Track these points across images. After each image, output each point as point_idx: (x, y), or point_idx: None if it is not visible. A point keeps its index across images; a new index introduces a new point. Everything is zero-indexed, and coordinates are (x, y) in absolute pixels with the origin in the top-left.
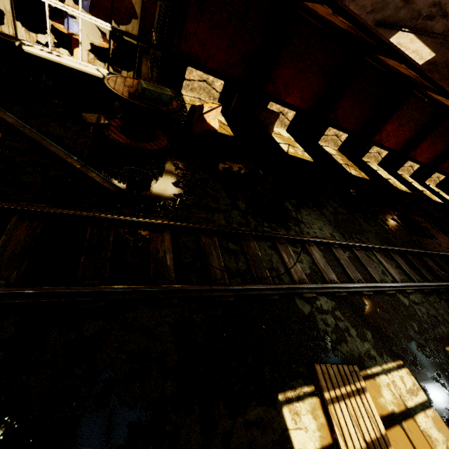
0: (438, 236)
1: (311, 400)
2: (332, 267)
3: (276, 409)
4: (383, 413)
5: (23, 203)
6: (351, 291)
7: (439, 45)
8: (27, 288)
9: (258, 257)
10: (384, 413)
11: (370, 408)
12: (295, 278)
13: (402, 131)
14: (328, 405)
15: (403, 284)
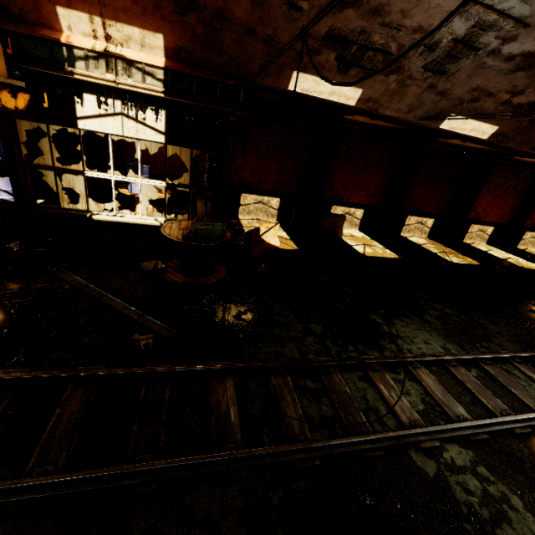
0: None
1: None
2: (456, 396)
3: None
4: None
5: (80, 368)
6: (495, 430)
7: (498, 119)
8: (74, 473)
9: (346, 394)
10: None
11: None
12: (403, 420)
13: (501, 202)
14: None
15: None
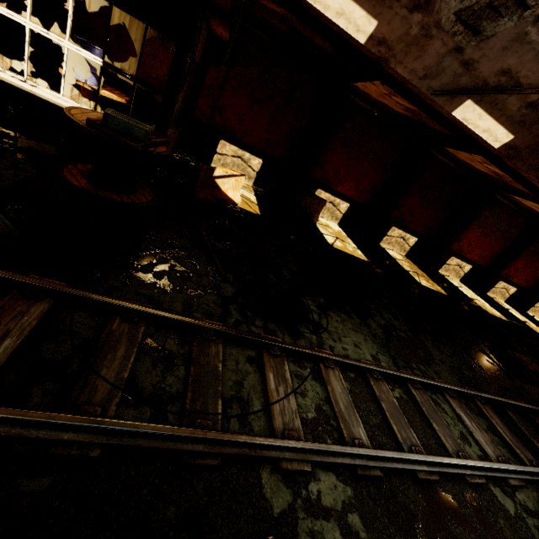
0: None
1: None
2: (364, 413)
3: None
4: None
5: None
6: (393, 468)
7: (517, 125)
8: None
9: (214, 372)
10: None
11: None
12: (276, 425)
13: (487, 242)
14: None
15: (500, 465)
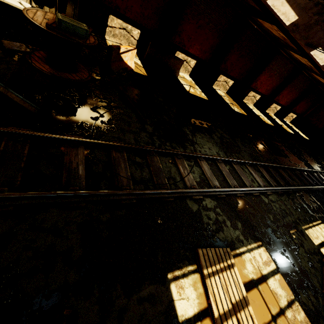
0: (289, 156)
1: (194, 276)
2: (216, 176)
3: (165, 285)
4: (245, 280)
5: None
6: (229, 194)
7: (301, 10)
8: None
9: (159, 168)
10: (246, 280)
11: (237, 278)
12: (188, 185)
13: (271, 81)
14: (206, 279)
15: (265, 188)
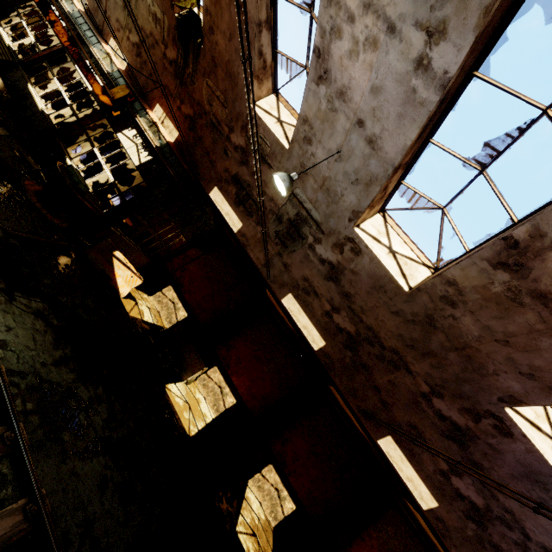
0: None
1: None
2: None
3: None
4: None
5: None
6: None
7: (325, 332)
8: None
9: None
10: None
11: None
12: None
13: None
14: None
15: None
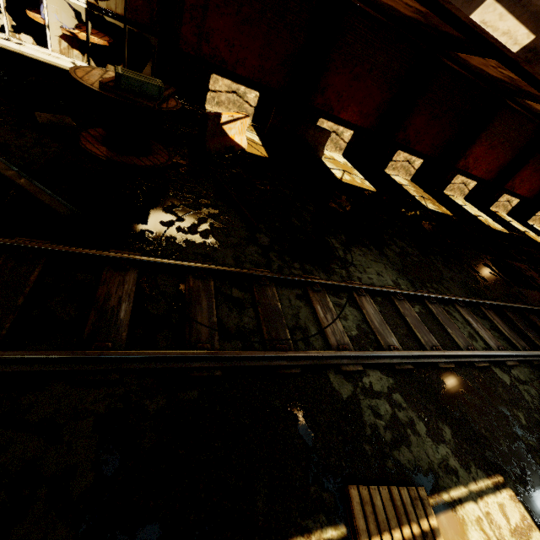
0: None
1: None
2: (393, 327)
3: None
4: None
5: None
6: (421, 362)
7: None
8: None
9: (276, 309)
10: None
11: None
12: (332, 342)
13: (494, 155)
14: None
15: (500, 353)
